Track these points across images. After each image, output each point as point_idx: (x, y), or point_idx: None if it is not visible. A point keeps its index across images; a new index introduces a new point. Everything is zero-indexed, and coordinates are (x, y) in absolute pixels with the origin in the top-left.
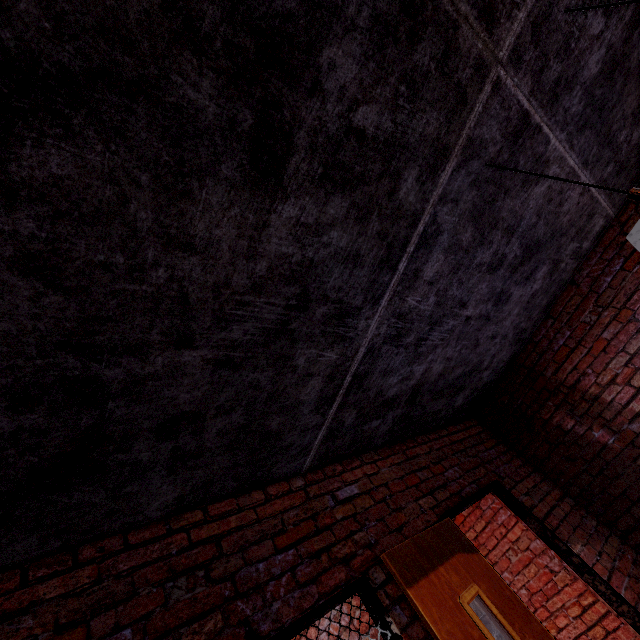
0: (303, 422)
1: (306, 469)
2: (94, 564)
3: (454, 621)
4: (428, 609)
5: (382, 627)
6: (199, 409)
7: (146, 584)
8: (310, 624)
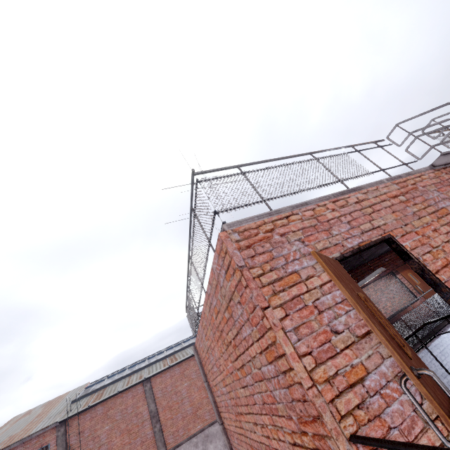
0: (383, 251)
1: (378, 256)
2: (360, 269)
3: (407, 276)
4: (403, 275)
5: (395, 277)
6: (376, 253)
7: (366, 271)
8: (386, 276)
